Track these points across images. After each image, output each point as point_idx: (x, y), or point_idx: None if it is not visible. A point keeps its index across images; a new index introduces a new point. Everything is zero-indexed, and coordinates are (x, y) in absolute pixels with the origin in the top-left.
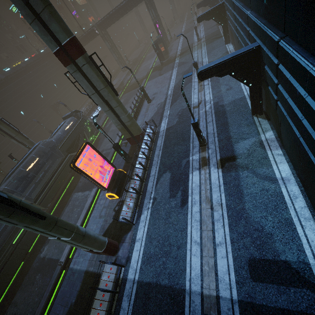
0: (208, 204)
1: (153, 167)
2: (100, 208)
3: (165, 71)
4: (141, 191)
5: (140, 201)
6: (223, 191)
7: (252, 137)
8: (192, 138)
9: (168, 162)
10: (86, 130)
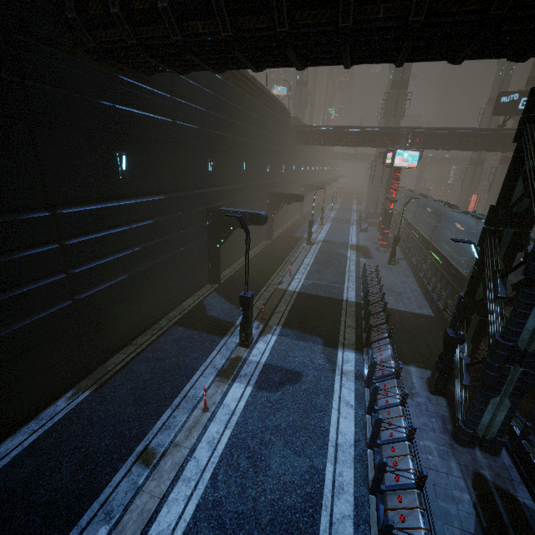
0: None
1: None
2: None
3: None
4: None
5: None
6: None
7: None
8: None
9: None
10: None
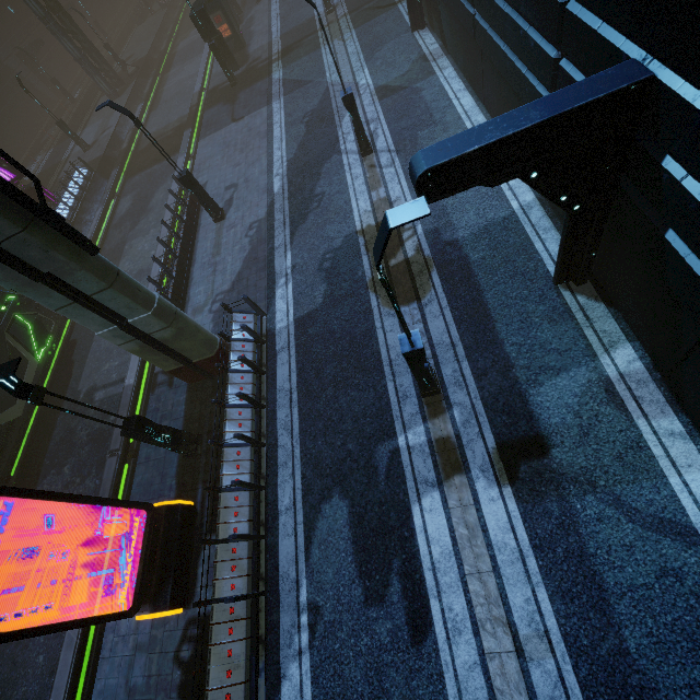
0: (505, 634)
1: (283, 473)
2: (124, 655)
3: (247, 108)
4: (262, 579)
5: (263, 622)
6: (540, 577)
7: (575, 364)
8: (387, 360)
9: (329, 454)
10: (16, 329)
